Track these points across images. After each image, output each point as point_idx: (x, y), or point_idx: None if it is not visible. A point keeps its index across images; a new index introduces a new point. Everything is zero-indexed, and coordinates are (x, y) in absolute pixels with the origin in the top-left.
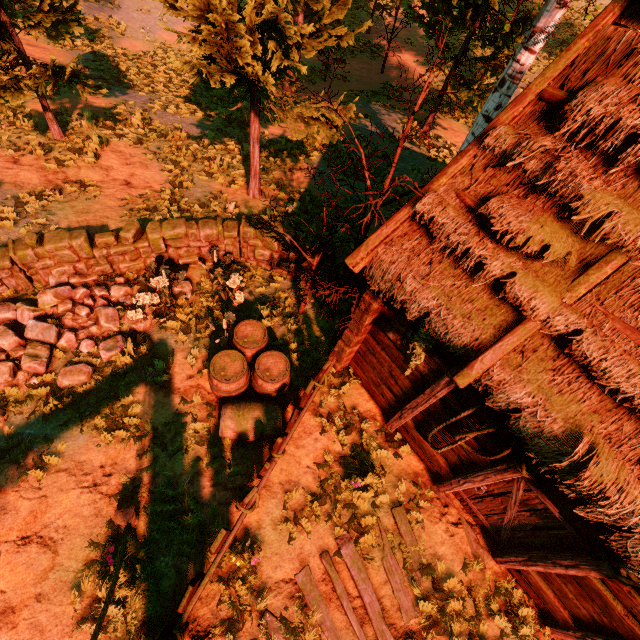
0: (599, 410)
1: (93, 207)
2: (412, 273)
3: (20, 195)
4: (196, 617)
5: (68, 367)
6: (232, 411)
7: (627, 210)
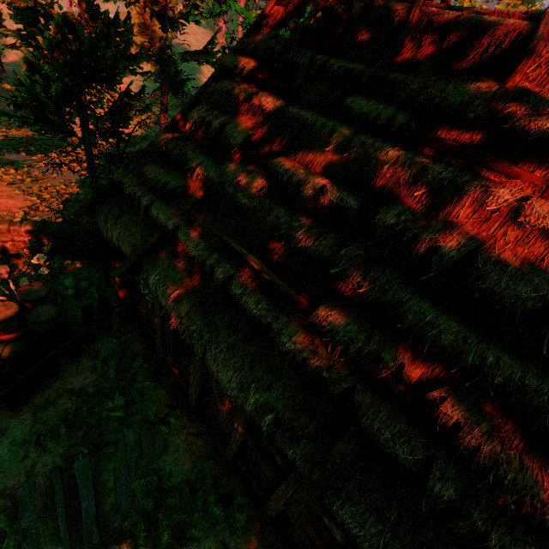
0: (191, 274)
1: None
2: (111, 216)
3: None
4: None
5: None
6: None
7: (206, 160)
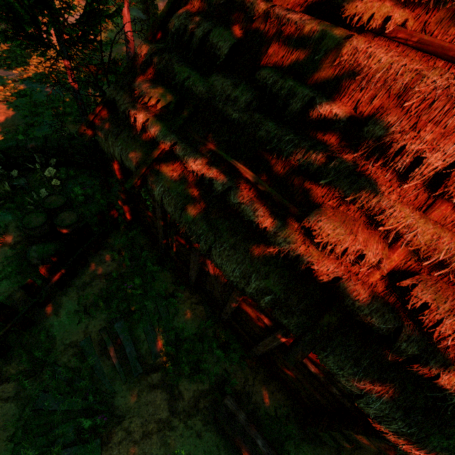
0: (192, 186)
1: None
2: (111, 133)
3: None
4: (1, 371)
5: None
6: (36, 247)
7: (193, 74)
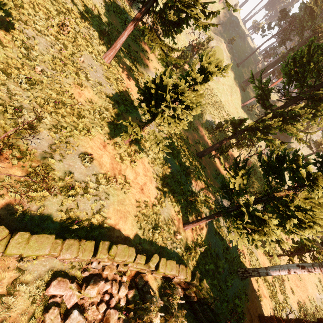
0: None
1: (125, 200)
2: None
3: (100, 174)
4: None
5: None
6: None
7: None
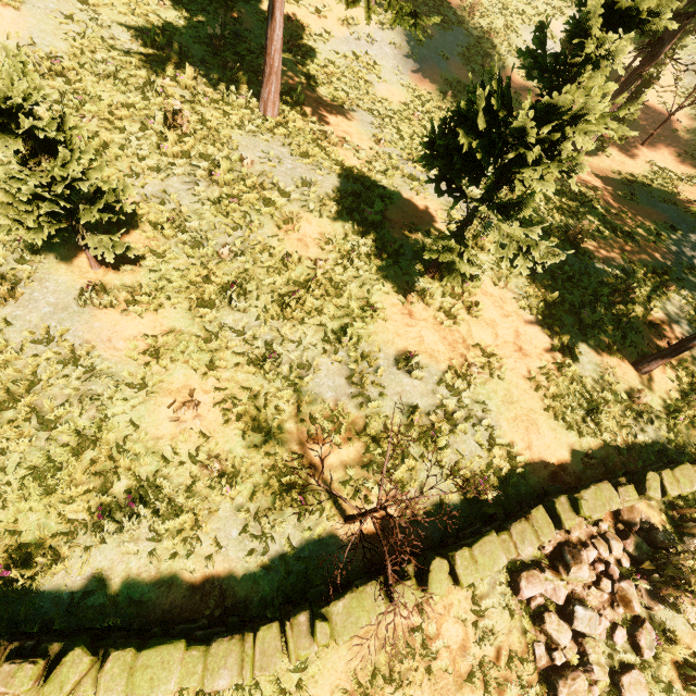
0: None
1: (511, 392)
2: None
3: (446, 375)
4: None
5: (627, 677)
6: None
7: None
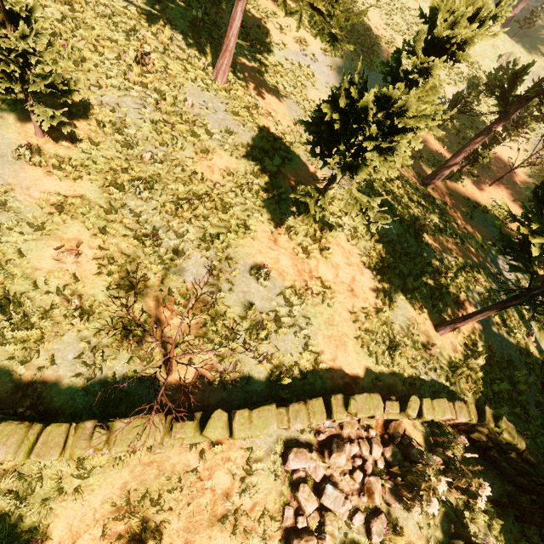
0: None
1: (334, 317)
2: None
3: (286, 290)
4: None
5: None
6: None
7: None
